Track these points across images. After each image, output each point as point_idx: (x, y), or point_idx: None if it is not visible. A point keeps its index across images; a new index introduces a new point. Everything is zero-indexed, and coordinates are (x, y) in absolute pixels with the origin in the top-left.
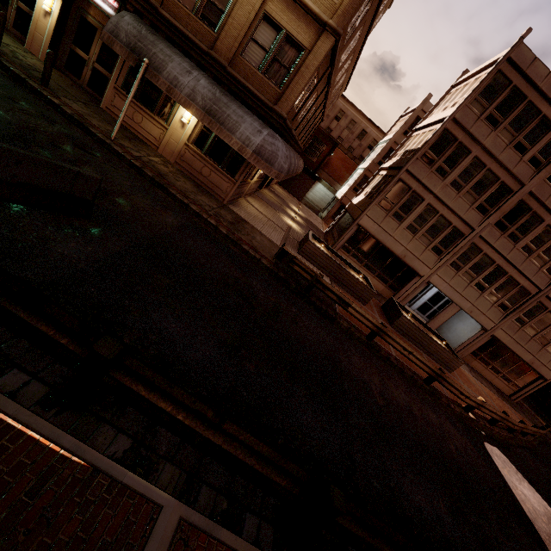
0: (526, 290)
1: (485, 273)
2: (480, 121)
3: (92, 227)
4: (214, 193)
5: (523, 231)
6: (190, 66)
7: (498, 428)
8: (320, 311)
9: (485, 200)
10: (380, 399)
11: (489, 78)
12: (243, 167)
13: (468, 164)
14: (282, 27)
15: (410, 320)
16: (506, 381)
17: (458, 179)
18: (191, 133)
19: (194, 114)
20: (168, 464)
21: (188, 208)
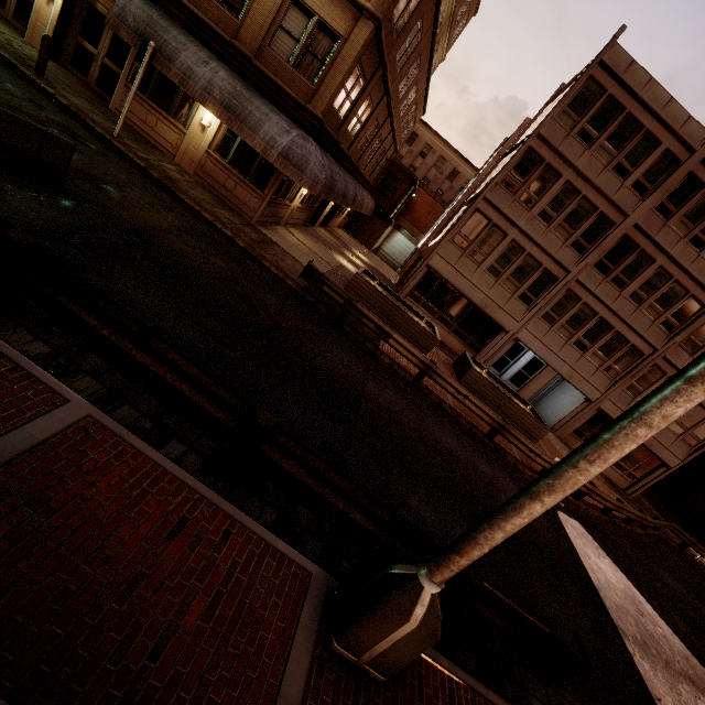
0: (638, 350)
1: (586, 328)
2: (571, 138)
3: (63, 199)
4: (241, 211)
5: (631, 274)
6: (208, 56)
7: (588, 506)
8: (356, 343)
9: (581, 235)
10: (411, 431)
11: (579, 86)
12: (273, 179)
13: (559, 190)
14: (315, 12)
15: (482, 374)
16: (620, 470)
17: (547, 209)
18: (213, 139)
19: (210, 110)
20: (89, 378)
21: (199, 216)
